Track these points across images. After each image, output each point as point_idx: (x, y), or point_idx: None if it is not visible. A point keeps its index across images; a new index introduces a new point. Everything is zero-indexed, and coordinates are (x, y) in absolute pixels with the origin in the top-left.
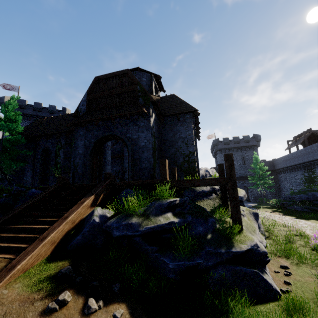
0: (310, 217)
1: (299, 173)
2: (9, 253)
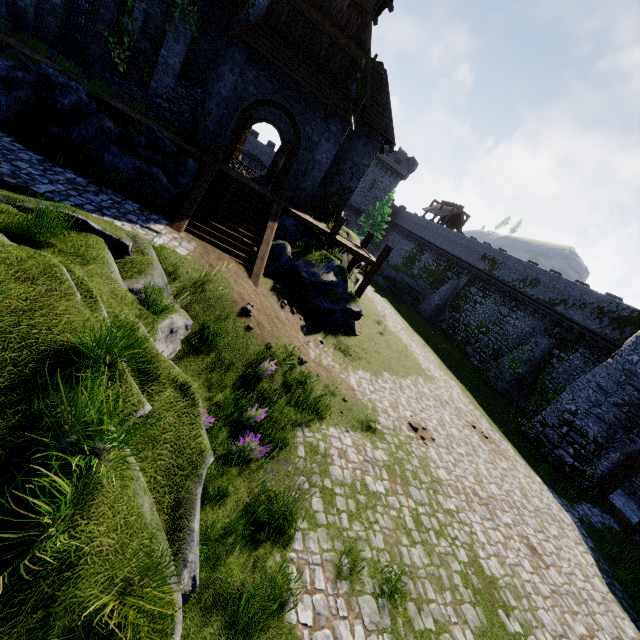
0: (385, 296)
1: (411, 245)
2: (233, 256)
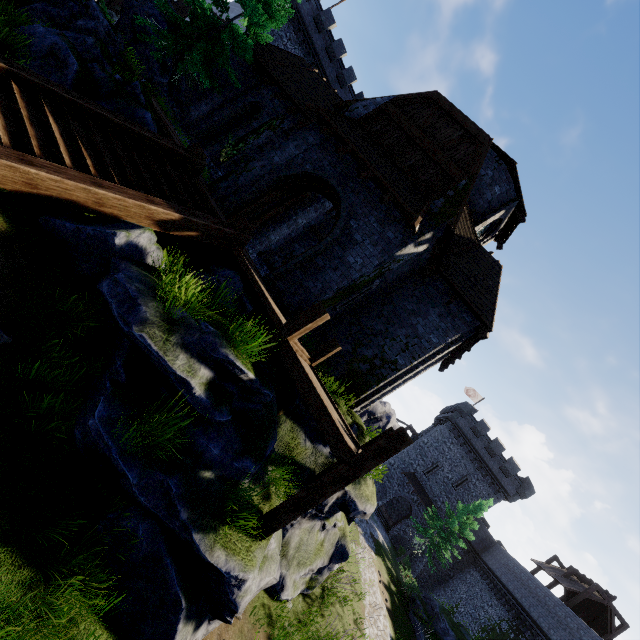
0: None
1: (499, 609)
2: None
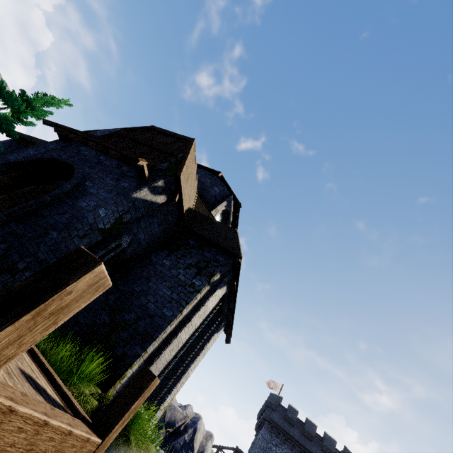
0: None
1: None
2: None
